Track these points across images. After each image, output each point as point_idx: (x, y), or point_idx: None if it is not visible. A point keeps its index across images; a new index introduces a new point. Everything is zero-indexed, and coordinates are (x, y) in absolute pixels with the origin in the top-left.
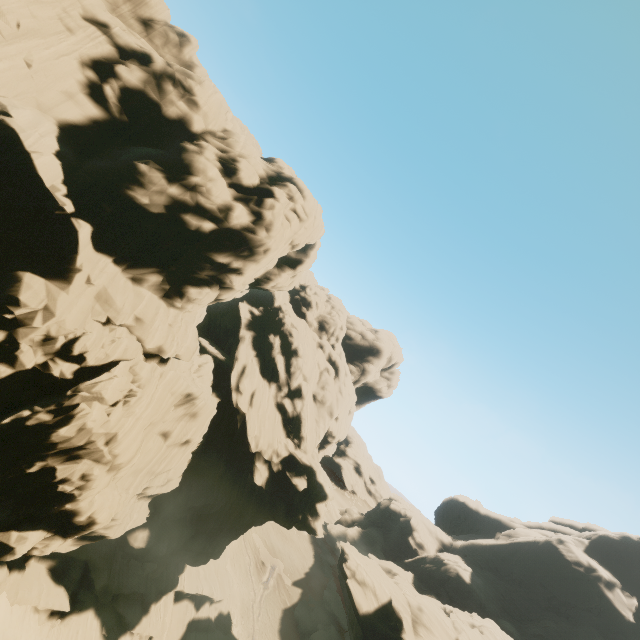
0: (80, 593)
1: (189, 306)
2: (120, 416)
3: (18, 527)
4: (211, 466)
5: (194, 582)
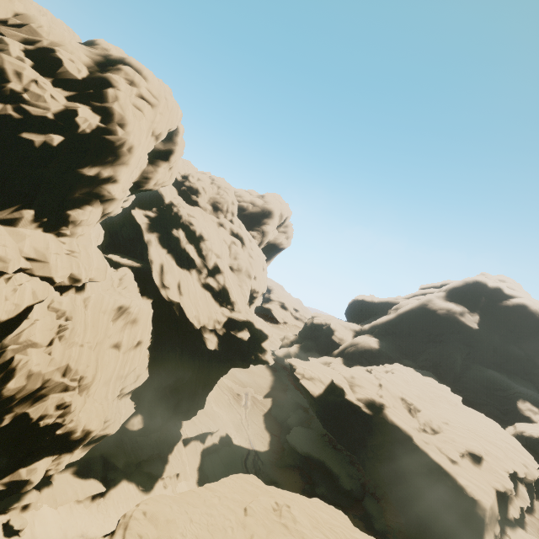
0: (108, 476)
1: (78, 230)
2: (62, 350)
3: (23, 465)
4: (169, 352)
5: (193, 429)
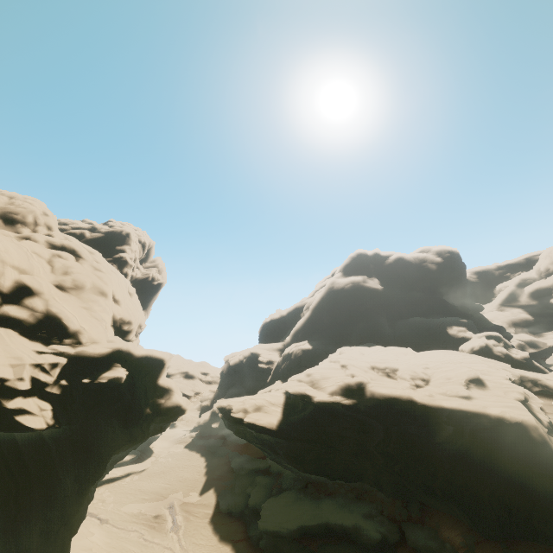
0: None
1: None
2: None
3: None
4: None
5: None
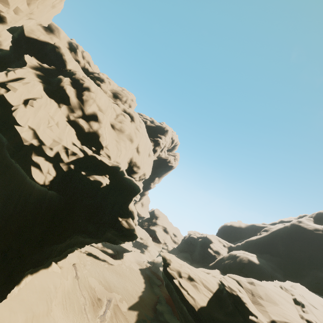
0: None
1: None
2: None
3: None
4: None
5: None
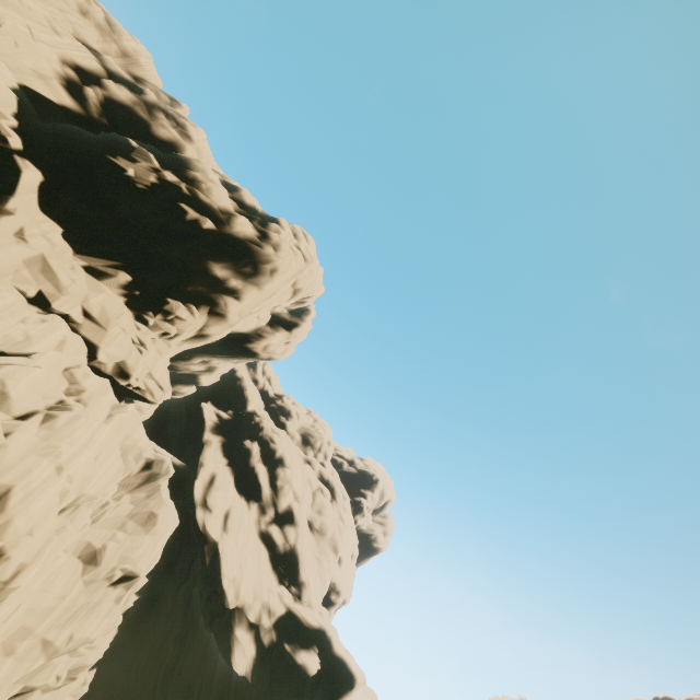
0: None
1: (164, 327)
2: (28, 447)
3: None
4: (152, 649)
5: None
